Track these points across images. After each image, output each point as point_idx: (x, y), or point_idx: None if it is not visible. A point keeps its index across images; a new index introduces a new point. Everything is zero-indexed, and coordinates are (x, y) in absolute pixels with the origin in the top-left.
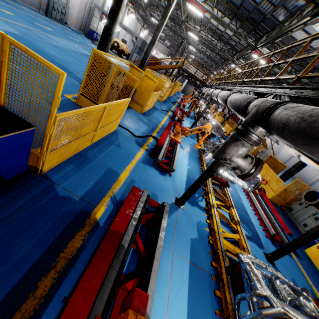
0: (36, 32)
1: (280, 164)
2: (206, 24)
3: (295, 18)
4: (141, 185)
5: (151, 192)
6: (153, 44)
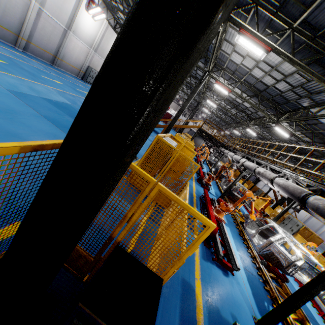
0: (79, 98)
1: (316, 237)
2: (223, 96)
3: (323, 108)
4: (217, 302)
5: (230, 313)
6: (182, 112)
